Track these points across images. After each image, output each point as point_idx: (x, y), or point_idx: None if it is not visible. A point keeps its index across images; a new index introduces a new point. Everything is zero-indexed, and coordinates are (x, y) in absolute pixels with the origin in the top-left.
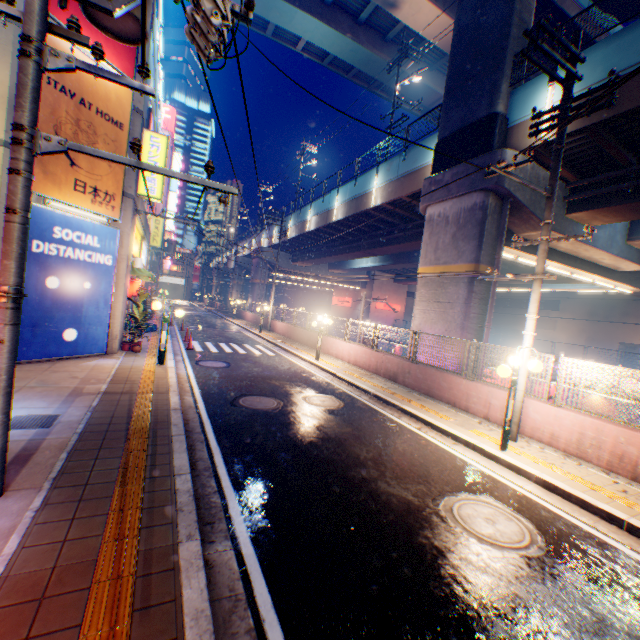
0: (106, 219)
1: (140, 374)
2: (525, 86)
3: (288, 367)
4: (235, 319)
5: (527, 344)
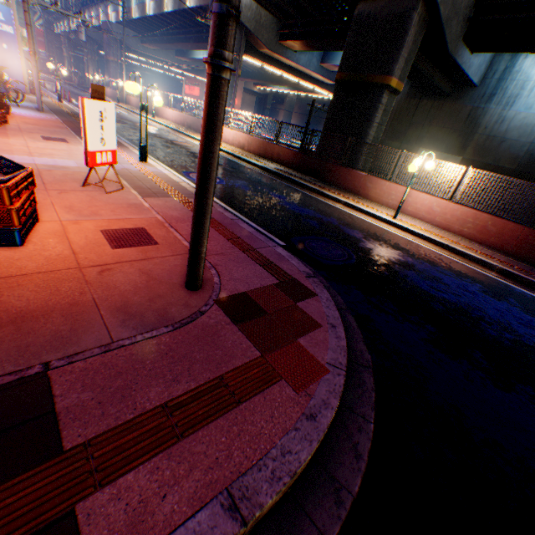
0: (3, 1)
1: (54, 104)
2: None
3: (135, 119)
4: None
5: None
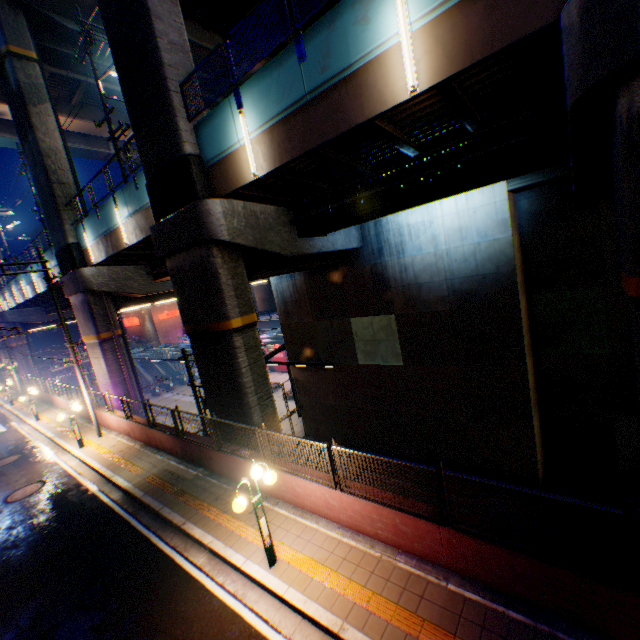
0: None
1: None
2: (79, 227)
3: (7, 440)
4: (1, 392)
5: (86, 394)
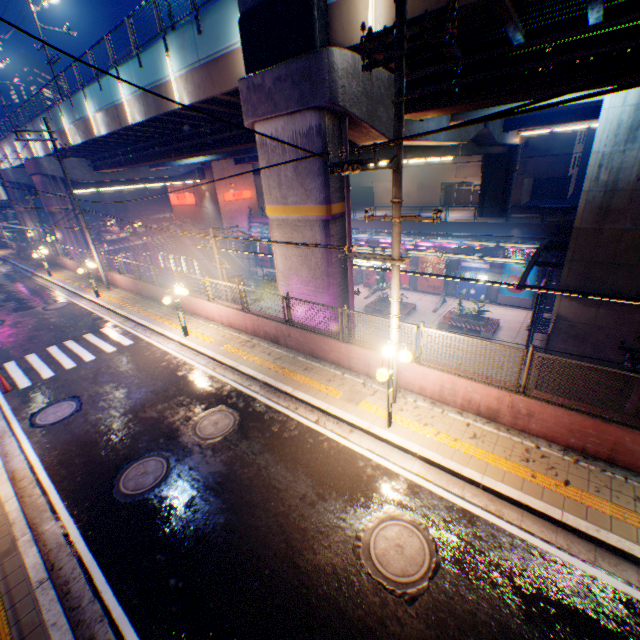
0: None
1: None
2: None
3: (158, 366)
4: (53, 273)
5: (395, 326)
